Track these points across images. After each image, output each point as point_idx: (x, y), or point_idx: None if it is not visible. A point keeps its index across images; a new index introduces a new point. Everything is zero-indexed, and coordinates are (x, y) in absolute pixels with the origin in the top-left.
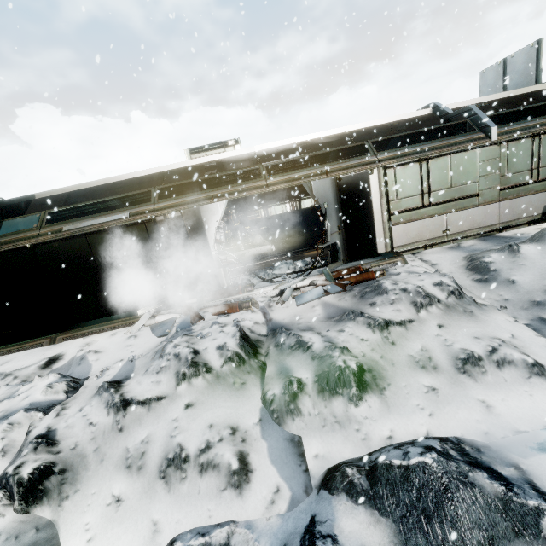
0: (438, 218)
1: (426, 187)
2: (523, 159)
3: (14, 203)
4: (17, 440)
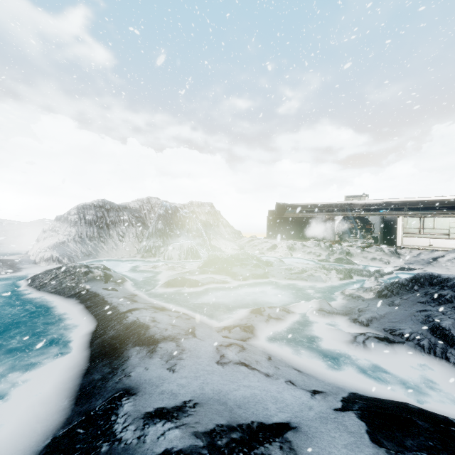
0: (426, 239)
1: (421, 226)
2: None
3: (288, 205)
4: (287, 245)
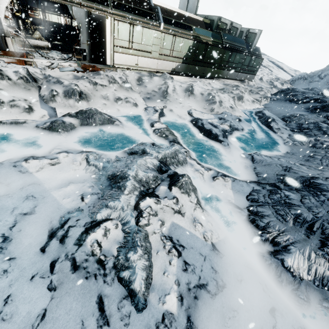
0: (135, 57)
1: (131, 39)
2: (169, 44)
3: None
4: None
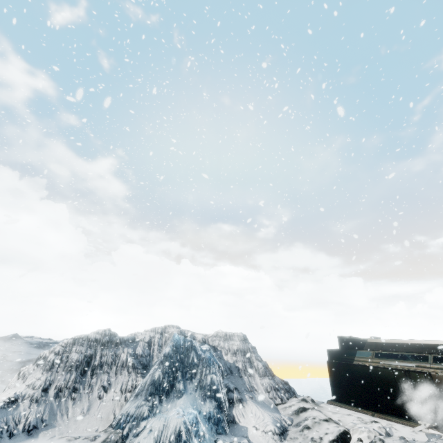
0: None
1: None
2: None
3: (359, 341)
4: (371, 436)
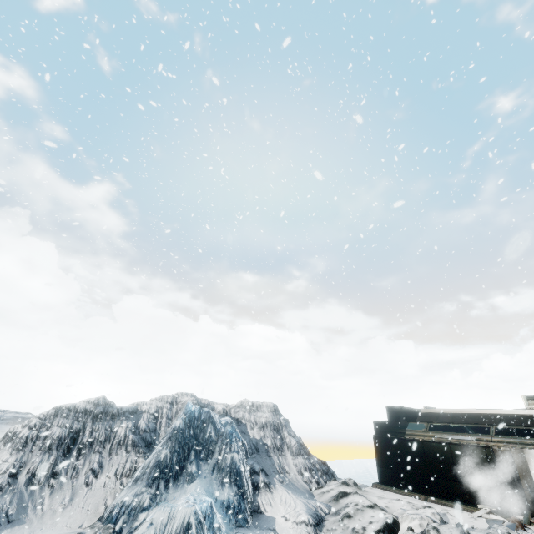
0: None
1: None
2: None
3: (410, 412)
4: (423, 524)
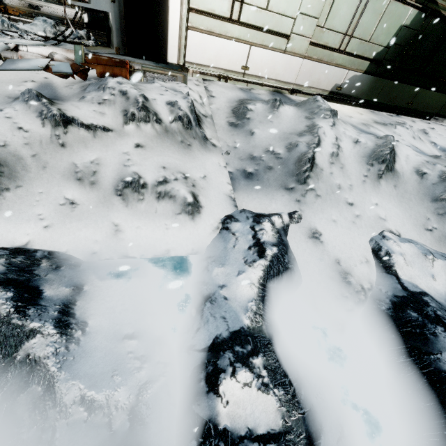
0: (242, 47)
1: None
2: (345, 15)
3: None
4: None
